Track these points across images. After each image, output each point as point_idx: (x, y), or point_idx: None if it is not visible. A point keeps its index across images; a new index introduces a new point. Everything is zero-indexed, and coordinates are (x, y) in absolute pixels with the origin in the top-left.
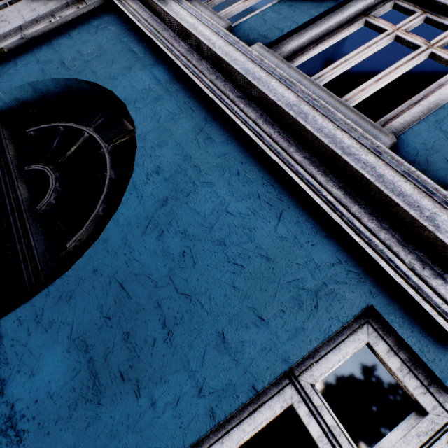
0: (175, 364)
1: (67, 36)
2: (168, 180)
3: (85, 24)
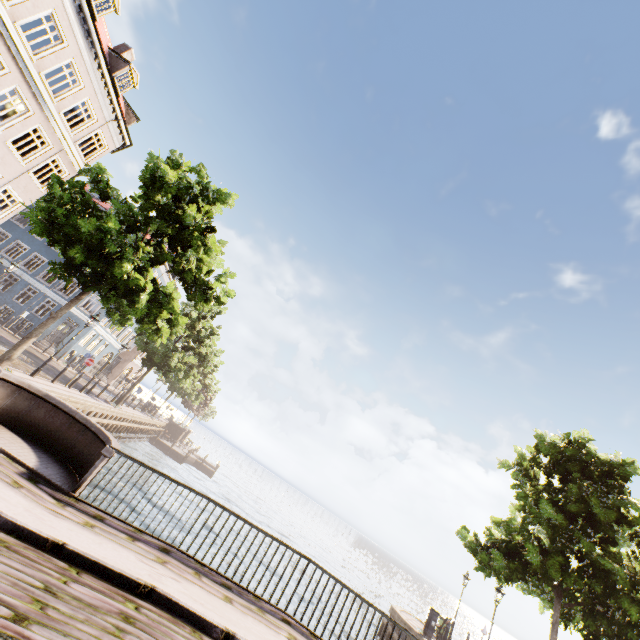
0: None
1: None
2: None
3: None
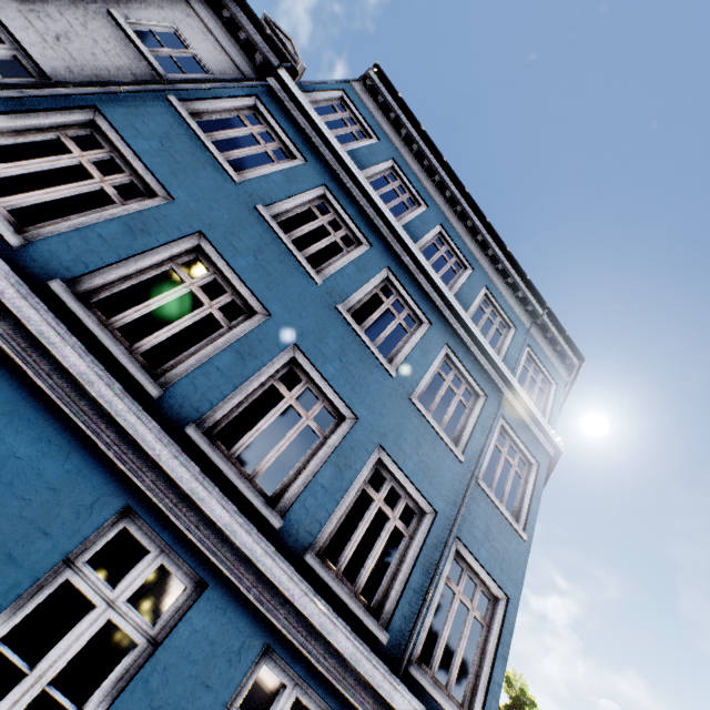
0: None
1: None
2: None
3: None
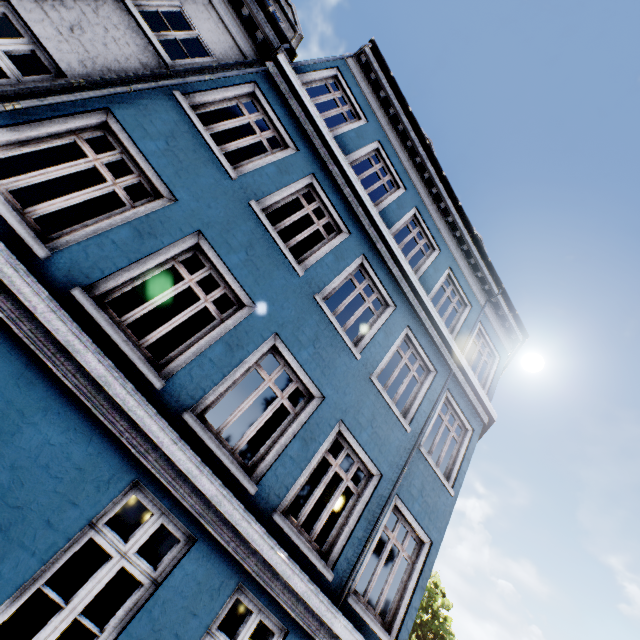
0: (14, 548)
1: None
2: None
3: None
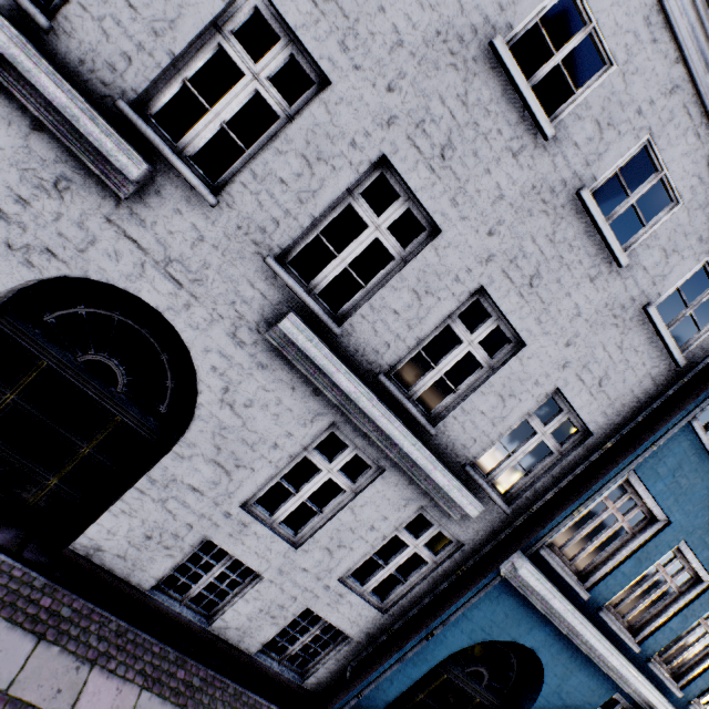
0: None
1: (475, 608)
2: (559, 678)
3: (485, 594)
